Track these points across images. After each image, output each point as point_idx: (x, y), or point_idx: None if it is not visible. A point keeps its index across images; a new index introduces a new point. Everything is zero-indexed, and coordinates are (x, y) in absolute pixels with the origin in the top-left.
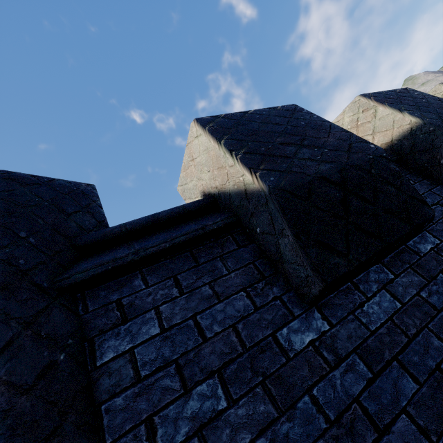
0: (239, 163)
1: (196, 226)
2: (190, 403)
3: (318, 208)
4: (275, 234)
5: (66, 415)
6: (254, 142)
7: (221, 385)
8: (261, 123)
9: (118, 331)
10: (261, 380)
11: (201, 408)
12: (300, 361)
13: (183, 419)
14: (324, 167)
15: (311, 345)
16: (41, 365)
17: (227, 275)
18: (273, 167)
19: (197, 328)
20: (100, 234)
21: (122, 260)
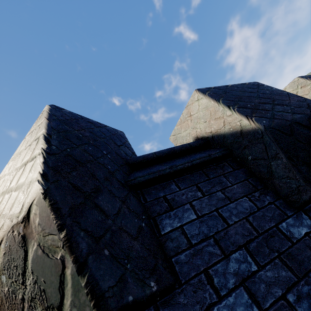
0: (237, 113)
1: (203, 155)
2: (231, 264)
3: (299, 141)
4: (268, 159)
5: (157, 259)
6: (241, 102)
7: (249, 255)
8: (240, 92)
9: (169, 214)
10: (277, 255)
11: (239, 268)
12: (302, 245)
13: (229, 274)
14: (297, 116)
15: (307, 236)
16: (136, 226)
17: (231, 186)
18: (261, 115)
19: (221, 217)
20: (141, 158)
21: (163, 171)
